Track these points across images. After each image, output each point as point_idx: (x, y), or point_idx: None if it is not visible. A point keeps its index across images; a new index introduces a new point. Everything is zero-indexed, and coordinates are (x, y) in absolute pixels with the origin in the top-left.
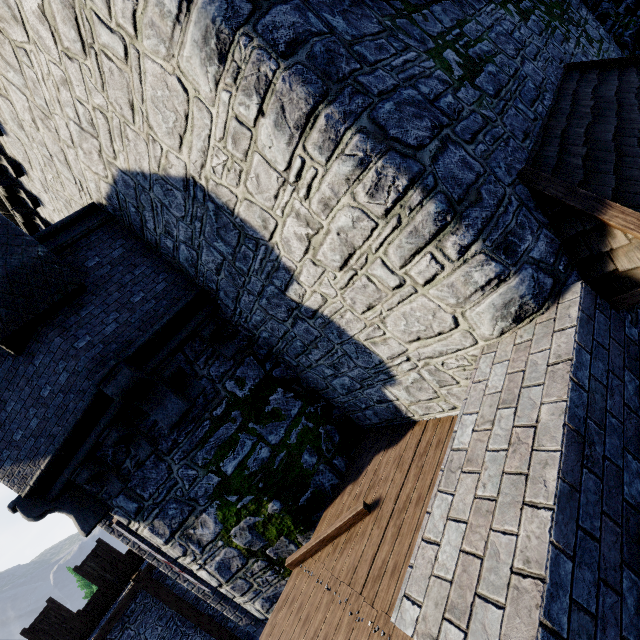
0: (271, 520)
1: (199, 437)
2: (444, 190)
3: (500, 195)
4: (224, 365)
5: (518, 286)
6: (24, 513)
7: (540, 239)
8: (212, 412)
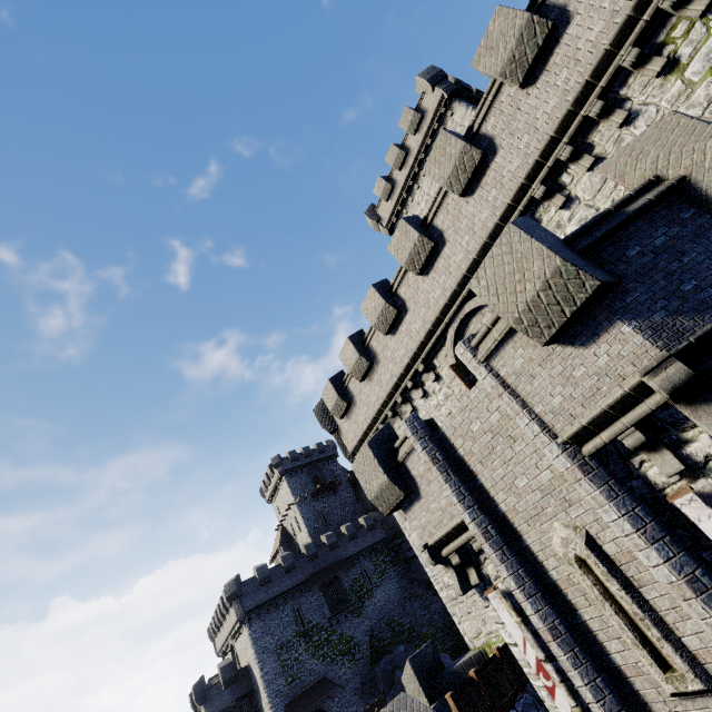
0: None
1: None
2: (273, 704)
3: (279, 707)
4: (249, 708)
5: None
6: None
7: None
8: None
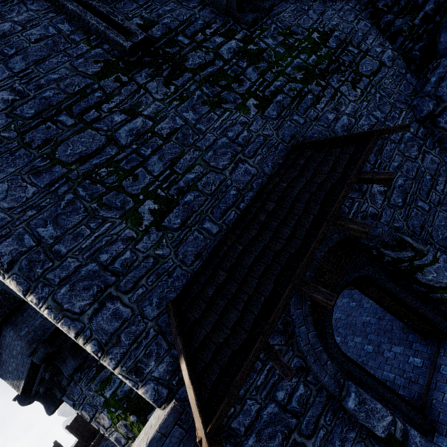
0: (134, 424)
1: (91, 376)
2: (97, 337)
3: (139, 332)
4: None
5: (144, 394)
6: (20, 403)
7: (163, 361)
8: (98, 362)
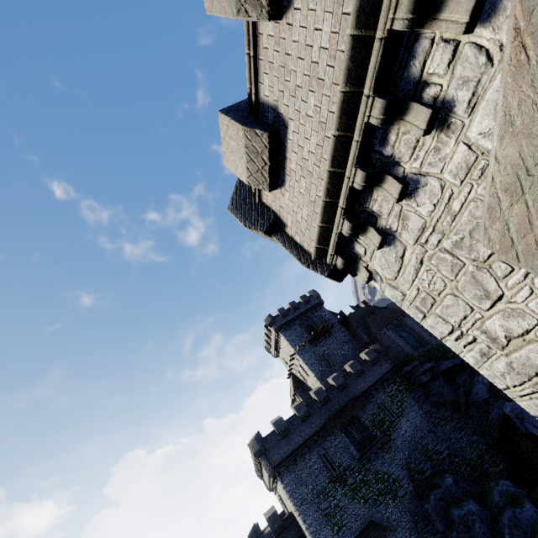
0: None
1: None
2: None
3: None
4: None
5: None
6: None
7: None
8: None
